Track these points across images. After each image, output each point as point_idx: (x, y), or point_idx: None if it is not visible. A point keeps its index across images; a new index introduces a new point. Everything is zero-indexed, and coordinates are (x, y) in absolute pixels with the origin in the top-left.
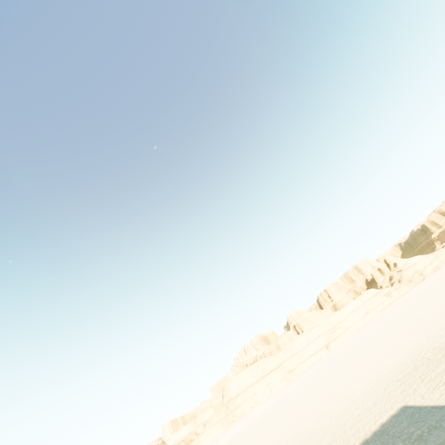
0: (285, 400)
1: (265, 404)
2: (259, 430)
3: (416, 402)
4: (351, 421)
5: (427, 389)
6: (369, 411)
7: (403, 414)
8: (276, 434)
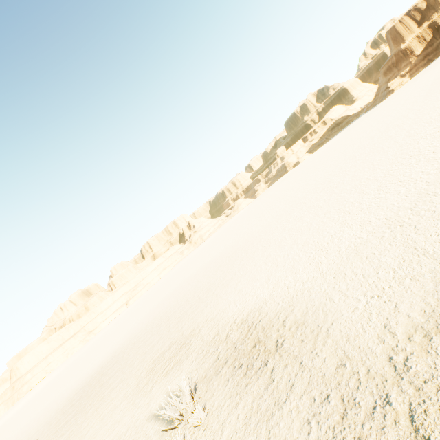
0: (62, 374)
1: (51, 376)
2: (16, 421)
3: (40, 438)
4: None
5: (54, 423)
6: (34, 436)
7: None
8: (8, 438)
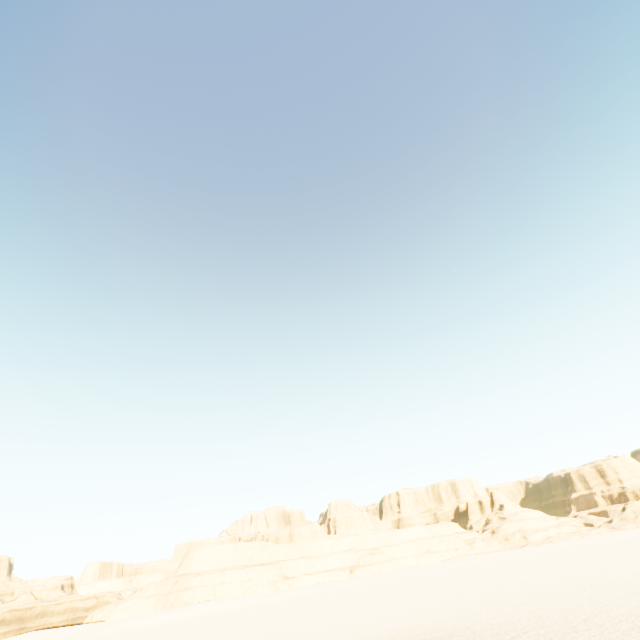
0: (246, 611)
1: (223, 604)
2: (181, 633)
3: None
4: None
5: None
6: None
7: None
8: None
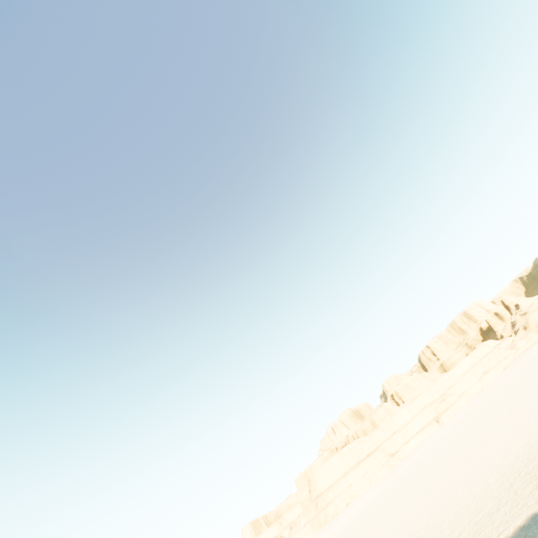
0: (387, 494)
1: (363, 499)
2: (355, 535)
3: None
4: (467, 531)
5: None
6: (490, 518)
7: (535, 525)
8: None
